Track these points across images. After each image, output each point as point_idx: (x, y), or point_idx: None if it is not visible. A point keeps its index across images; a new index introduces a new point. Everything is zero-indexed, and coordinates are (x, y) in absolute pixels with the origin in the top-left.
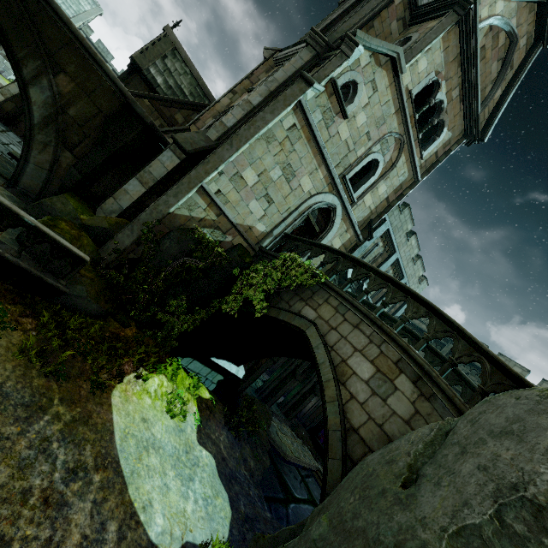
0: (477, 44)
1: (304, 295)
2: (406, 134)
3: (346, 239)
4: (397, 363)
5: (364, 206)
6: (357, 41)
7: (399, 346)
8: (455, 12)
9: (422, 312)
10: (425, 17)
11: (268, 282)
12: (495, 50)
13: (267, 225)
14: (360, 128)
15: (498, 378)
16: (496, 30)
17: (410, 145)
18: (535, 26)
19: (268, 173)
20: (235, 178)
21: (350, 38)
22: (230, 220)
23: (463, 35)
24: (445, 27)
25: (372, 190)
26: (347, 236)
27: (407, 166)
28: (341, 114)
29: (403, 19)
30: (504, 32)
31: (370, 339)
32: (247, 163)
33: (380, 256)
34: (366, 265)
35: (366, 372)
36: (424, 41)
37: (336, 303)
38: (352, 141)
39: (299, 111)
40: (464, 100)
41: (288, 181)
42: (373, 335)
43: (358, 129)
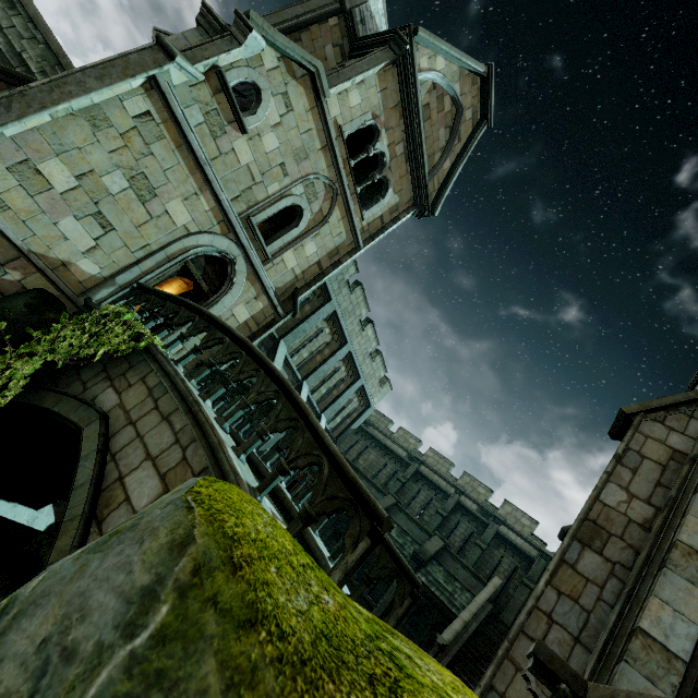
0: (418, 96)
1: (115, 371)
2: (339, 182)
3: (257, 309)
4: (199, 475)
5: (284, 267)
6: (250, 24)
7: (209, 445)
8: (392, 49)
9: (271, 392)
10: (364, 51)
11: (59, 350)
12: (441, 113)
13: (103, 266)
14: (271, 155)
15: (335, 488)
16: (440, 91)
17: (346, 199)
18: (480, 101)
19: (99, 178)
20: (21, 169)
21: (242, 17)
22: (13, 242)
23: (403, 81)
24: (380, 62)
25: (296, 247)
26: (258, 306)
27: (344, 225)
28: (237, 125)
29: (341, 47)
30: (450, 97)
31: (177, 437)
32: (49, 149)
33: (327, 346)
34: (223, 326)
35: (146, 497)
36: (354, 69)
37: (154, 382)
38: (258, 170)
39: (156, 95)
40: (411, 161)
41: (144, 200)
42: (185, 430)
43: (267, 155)
